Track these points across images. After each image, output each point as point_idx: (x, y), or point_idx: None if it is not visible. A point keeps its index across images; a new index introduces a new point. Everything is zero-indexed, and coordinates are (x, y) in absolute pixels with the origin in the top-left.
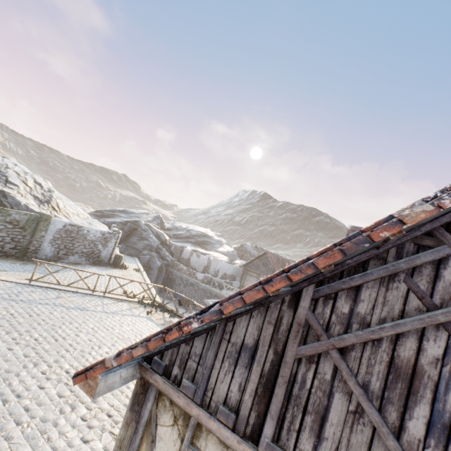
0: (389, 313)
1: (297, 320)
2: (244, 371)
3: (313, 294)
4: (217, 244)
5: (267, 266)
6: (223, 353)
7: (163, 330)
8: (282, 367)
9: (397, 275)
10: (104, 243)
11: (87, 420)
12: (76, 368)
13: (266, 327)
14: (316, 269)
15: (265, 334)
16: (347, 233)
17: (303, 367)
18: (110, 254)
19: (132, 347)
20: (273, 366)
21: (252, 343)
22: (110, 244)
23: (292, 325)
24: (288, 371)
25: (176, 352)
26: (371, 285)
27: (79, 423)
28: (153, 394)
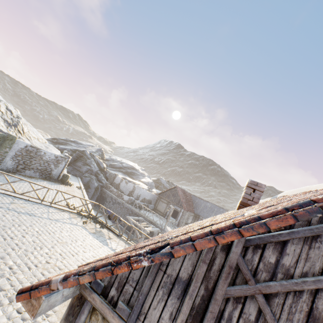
0: (310, 268)
1: (228, 263)
2: (176, 301)
3: (245, 242)
4: (141, 176)
5: (175, 197)
6: (158, 282)
7: (112, 262)
8: (212, 303)
9: (319, 236)
10: (56, 164)
11: (21, 312)
12: (18, 265)
13: (200, 265)
14: (268, 229)
15: (199, 271)
16: (247, 185)
17: (230, 305)
18: (59, 173)
19: (79, 273)
20: (203, 301)
21: (186, 277)
22: (61, 165)
23: (223, 266)
24: (217, 308)
25: (115, 275)
26: (296, 242)
27: (14, 315)
28: (88, 308)
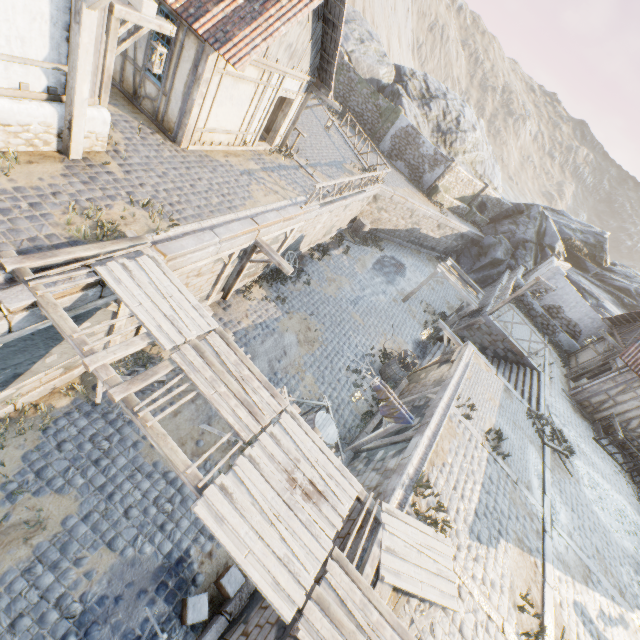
0: None
1: None
2: None
3: None
4: None
5: None
6: None
7: None
8: None
9: None
10: (432, 165)
11: None
12: None
13: None
14: None
15: None
16: None
17: None
18: (432, 182)
19: None
20: None
21: None
22: (438, 170)
23: None
24: None
25: None
26: None
27: None
28: None
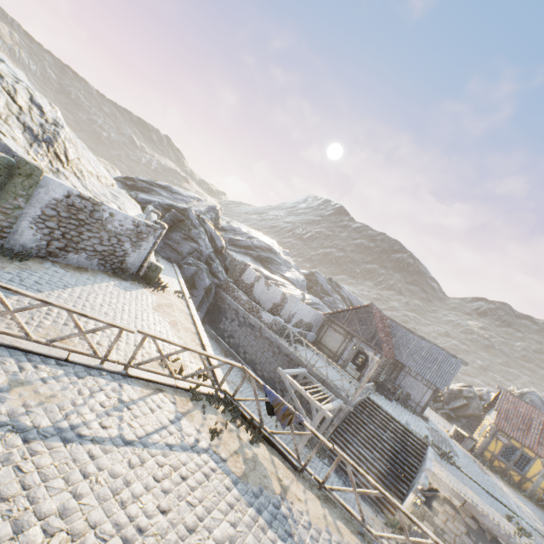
0: None
1: None
2: None
3: None
4: (284, 266)
5: (365, 325)
6: None
7: None
8: None
9: None
10: (135, 241)
11: None
12: None
13: None
14: None
15: None
16: None
17: None
18: (141, 261)
19: None
20: None
21: None
22: (146, 244)
23: None
24: None
25: None
26: None
27: None
28: None
